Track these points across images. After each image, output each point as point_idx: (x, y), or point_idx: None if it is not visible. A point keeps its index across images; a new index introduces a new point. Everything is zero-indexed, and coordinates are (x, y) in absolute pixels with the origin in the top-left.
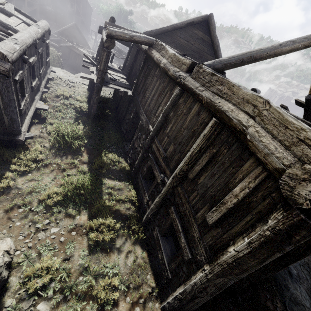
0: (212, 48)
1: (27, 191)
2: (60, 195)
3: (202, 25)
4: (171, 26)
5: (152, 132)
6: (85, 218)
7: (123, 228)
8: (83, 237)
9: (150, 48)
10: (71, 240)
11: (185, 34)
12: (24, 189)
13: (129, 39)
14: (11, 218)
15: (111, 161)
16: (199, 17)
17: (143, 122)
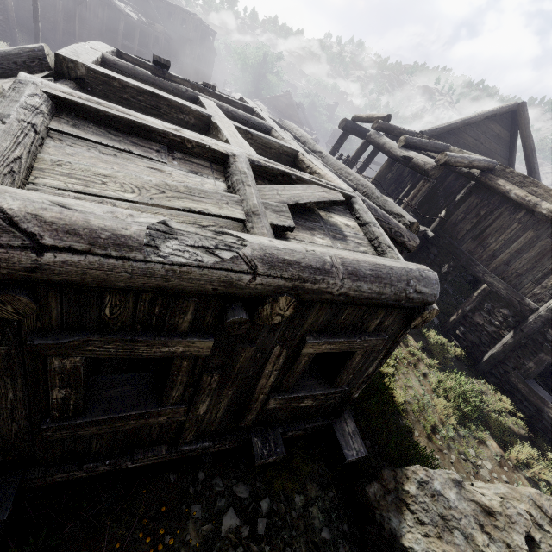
0: (507, 148)
1: (419, 405)
2: (454, 409)
3: (503, 117)
4: (463, 122)
5: (547, 312)
6: (495, 444)
7: (536, 456)
8: (517, 474)
9: (488, 175)
10: (512, 480)
11: (476, 131)
12: (412, 402)
13: (467, 164)
14: (441, 450)
15: (436, 343)
16: (505, 107)
17: (495, 288)
